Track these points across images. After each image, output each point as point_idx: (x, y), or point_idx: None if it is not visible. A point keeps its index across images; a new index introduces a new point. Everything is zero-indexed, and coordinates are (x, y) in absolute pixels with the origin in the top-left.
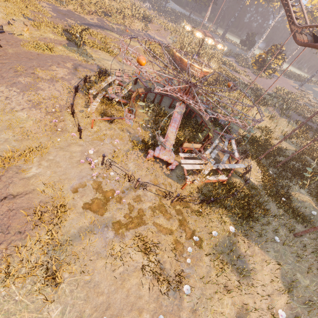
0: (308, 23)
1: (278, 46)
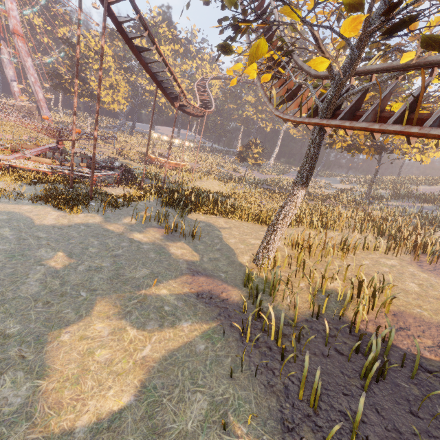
0: (213, 107)
1: (252, 141)
